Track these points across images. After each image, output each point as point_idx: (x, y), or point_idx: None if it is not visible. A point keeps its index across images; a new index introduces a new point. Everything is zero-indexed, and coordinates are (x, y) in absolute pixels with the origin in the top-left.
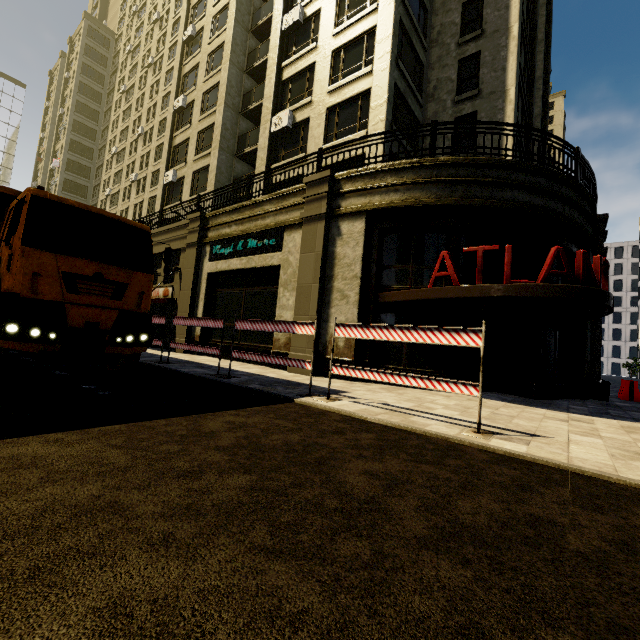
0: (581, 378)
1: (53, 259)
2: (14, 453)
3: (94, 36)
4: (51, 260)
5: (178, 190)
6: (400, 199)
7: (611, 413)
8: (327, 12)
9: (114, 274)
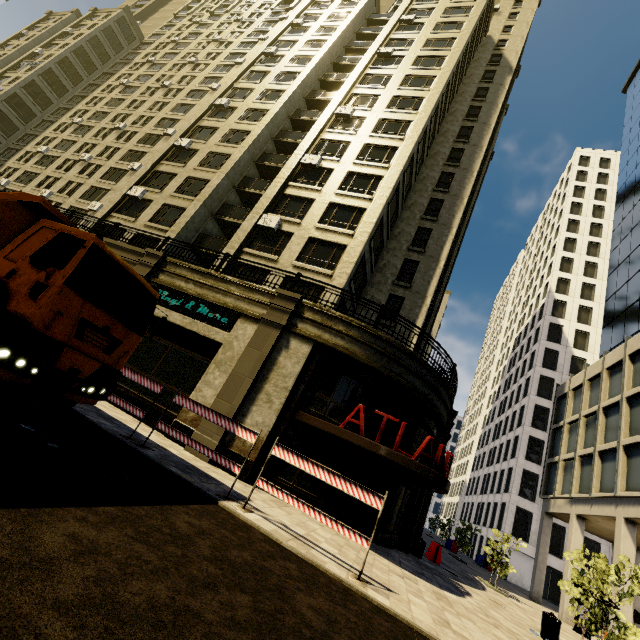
0: (410, 533)
1: (81, 304)
2: (69, 531)
3: (123, 26)
4: (79, 304)
5: (138, 207)
6: (343, 345)
7: (425, 574)
8: (337, 175)
9: (118, 331)
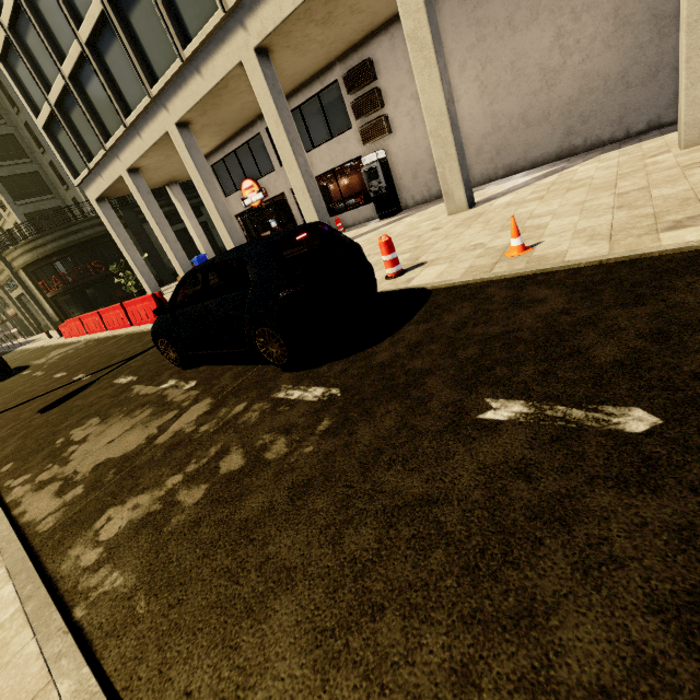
0: None
1: None
2: None
3: None
4: None
5: None
6: (24, 262)
7: None
8: None
9: None
